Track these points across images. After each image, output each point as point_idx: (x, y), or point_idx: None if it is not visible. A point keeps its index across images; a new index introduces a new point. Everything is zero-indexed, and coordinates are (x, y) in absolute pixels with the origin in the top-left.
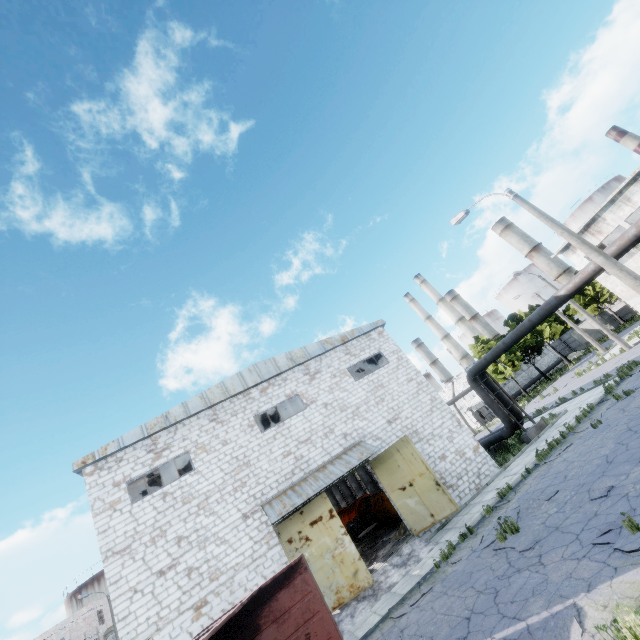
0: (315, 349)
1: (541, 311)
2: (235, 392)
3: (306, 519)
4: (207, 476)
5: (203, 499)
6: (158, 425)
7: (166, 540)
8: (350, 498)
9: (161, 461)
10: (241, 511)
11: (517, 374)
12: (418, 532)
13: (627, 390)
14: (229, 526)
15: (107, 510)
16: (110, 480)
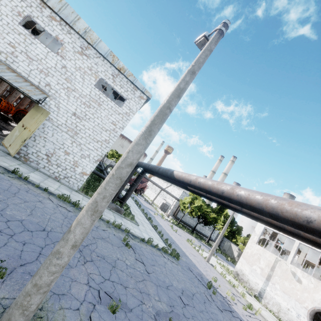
0: (103, 49)
1: (165, 170)
2: None
3: None
4: None
5: None
6: None
7: None
8: None
9: None
10: None
11: (193, 219)
12: (3, 143)
13: (129, 244)
14: None
15: None
16: None
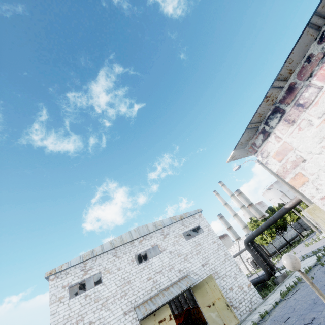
0: (167, 221)
1: (278, 214)
2: (126, 241)
3: (157, 319)
4: (108, 287)
5: (105, 300)
6: (88, 256)
7: (83, 323)
8: (180, 308)
9: (87, 276)
10: (123, 310)
11: (274, 240)
12: None
13: None
14: (116, 318)
15: (57, 301)
16: (61, 284)
